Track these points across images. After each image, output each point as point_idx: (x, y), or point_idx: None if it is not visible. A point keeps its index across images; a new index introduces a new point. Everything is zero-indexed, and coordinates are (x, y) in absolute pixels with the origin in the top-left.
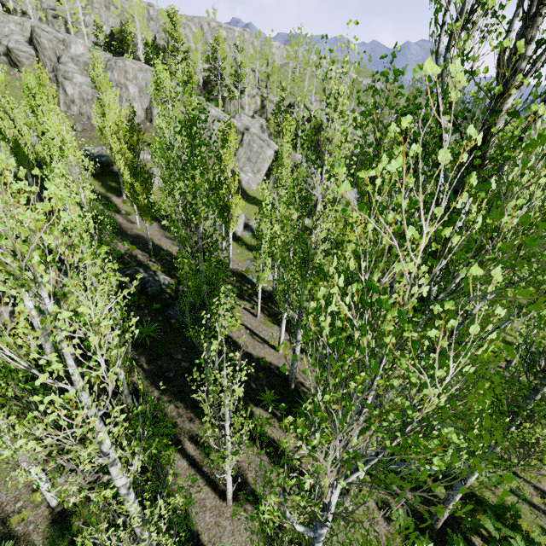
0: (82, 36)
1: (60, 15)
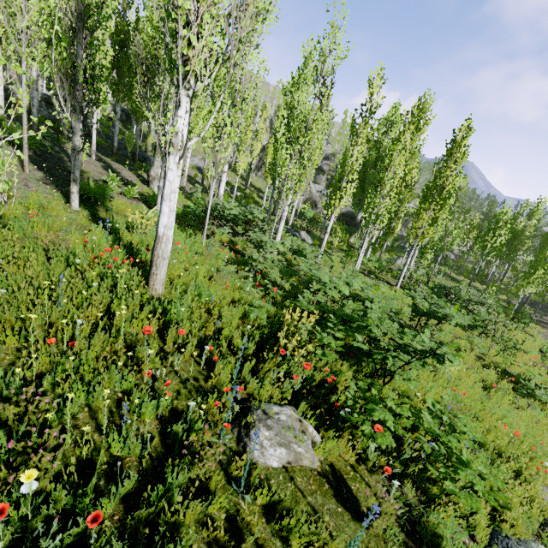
0: None
1: None
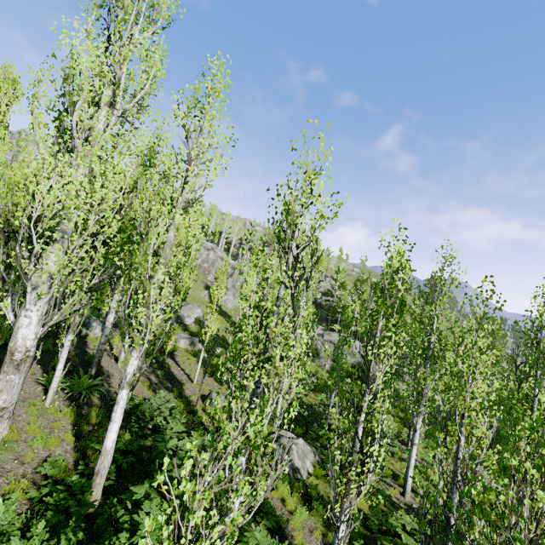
0: None
1: None
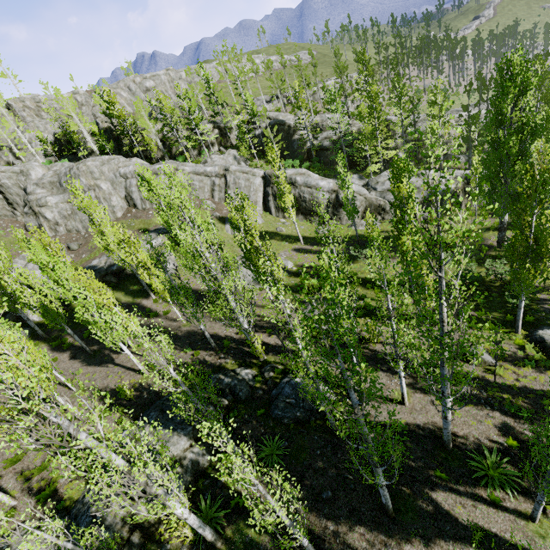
0: (30, 154)
1: (3, 145)
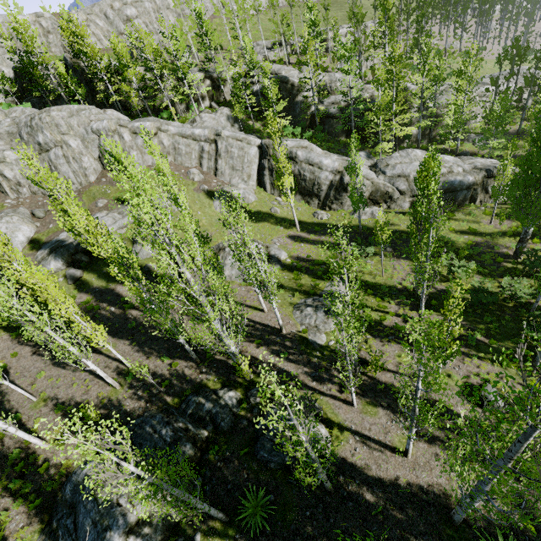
0: None
1: None
